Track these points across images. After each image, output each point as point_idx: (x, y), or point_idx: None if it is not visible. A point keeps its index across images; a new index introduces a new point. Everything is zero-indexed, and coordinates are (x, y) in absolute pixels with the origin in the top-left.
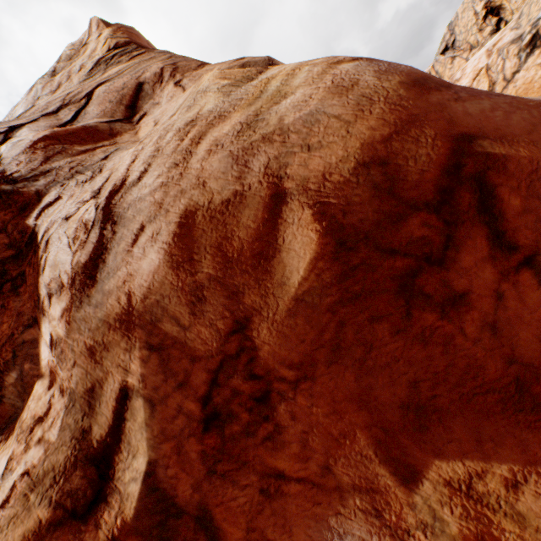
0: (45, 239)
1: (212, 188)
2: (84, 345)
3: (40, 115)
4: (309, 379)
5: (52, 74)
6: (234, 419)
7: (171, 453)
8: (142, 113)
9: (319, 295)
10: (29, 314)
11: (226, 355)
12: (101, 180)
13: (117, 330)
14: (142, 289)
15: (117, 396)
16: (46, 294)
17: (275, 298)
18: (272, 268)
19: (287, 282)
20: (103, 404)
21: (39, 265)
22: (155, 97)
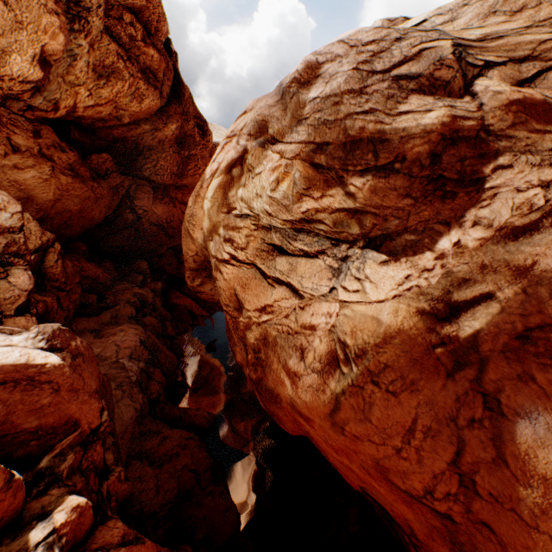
0: (493, 191)
1: None
2: (481, 261)
3: (506, 57)
4: None
5: None
6: (533, 346)
7: (492, 332)
8: None
9: None
10: (443, 217)
11: None
12: (548, 174)
13: (510, 270)
14: (546, 266)
15: (481, 293)
16: (472, 220)
17: None
18: None
19: None
20: (468, 290)
21: (477, 201)
22: None
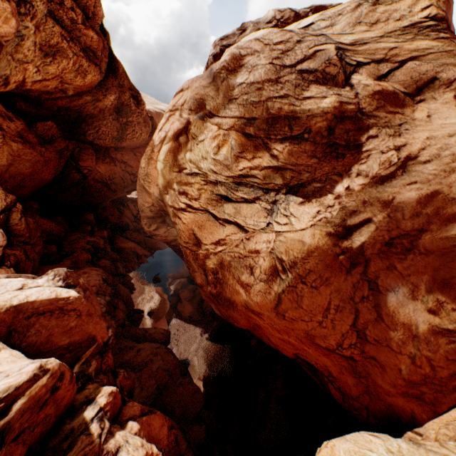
0: (367, 153)
1: (452, 191)
2: (363, 199)
3: (370, 59)
4: (426, 255)
5: (374, 2)
6: (395, 248)
7: (371, 242)
8: (422, 98)
9: (454, 241)
10: (337, 170)
11: (408, 234)
12: (398, 142)
13: (380, 203)
14: (400, 200)
15: (364, 219)
16: (356, 172)
17: (440, 232)
18: (448, 225)
19: (448, 231)
20: (356, 217)
21: (358, 160)
22: (436, 93)
